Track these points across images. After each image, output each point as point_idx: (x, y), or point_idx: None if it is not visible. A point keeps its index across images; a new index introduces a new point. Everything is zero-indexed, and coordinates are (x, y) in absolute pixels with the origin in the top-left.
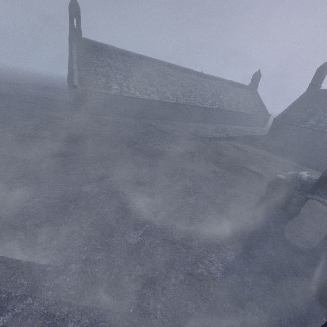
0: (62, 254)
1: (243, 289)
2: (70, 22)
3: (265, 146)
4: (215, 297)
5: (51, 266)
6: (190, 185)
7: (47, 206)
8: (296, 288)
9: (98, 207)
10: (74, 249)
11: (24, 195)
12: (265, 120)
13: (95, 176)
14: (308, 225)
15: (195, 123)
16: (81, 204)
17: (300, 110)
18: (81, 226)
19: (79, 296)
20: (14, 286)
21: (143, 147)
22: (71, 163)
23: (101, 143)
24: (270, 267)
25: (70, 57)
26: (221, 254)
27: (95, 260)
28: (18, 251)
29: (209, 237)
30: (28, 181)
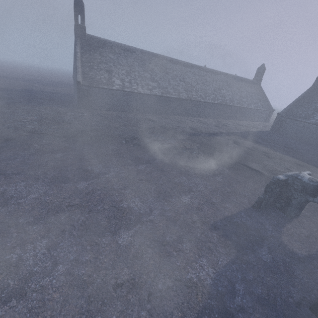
0: (50, 253)
1: (234, 298)
2: (75, 19)
3: (267, 142)
4: (203, 306)
5: (39, 266)
6: (186, 183)
7: (41, 203)
8: (291, 299)
9: (91, 204)
10: (63, 248)
11: (21, 191)
12: (268, 115)
13: (92, 172)
14: (308, 228)
15: (197, 118)
16: (75, 202)
17: (306, 105)
18: (73, 224)
19: (64, 299)
20: (0, 286)
21: (142, 143)
22: (69, 159)
23: (101, 139)
24: (264, 274)
25: (75, 53)
26: (213, 258)
27: (83, 261)
28: (9, 249)
29: (202, 240)
30: (26, 177)
